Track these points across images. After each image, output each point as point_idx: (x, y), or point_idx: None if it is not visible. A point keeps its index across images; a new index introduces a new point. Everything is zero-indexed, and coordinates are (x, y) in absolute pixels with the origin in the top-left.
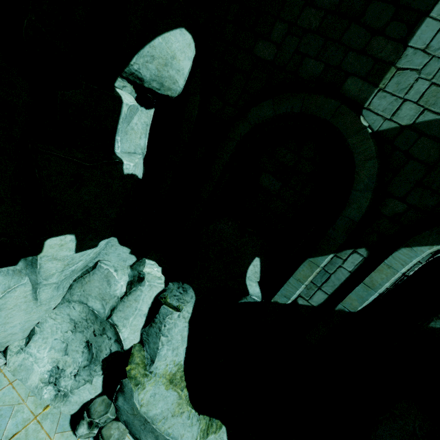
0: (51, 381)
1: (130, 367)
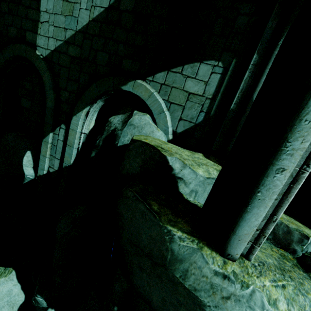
0: None
1: None
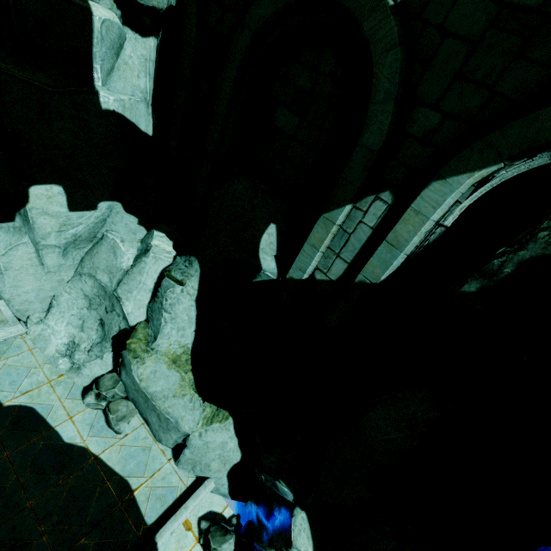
0: (68, 354)
1: (131, 341)
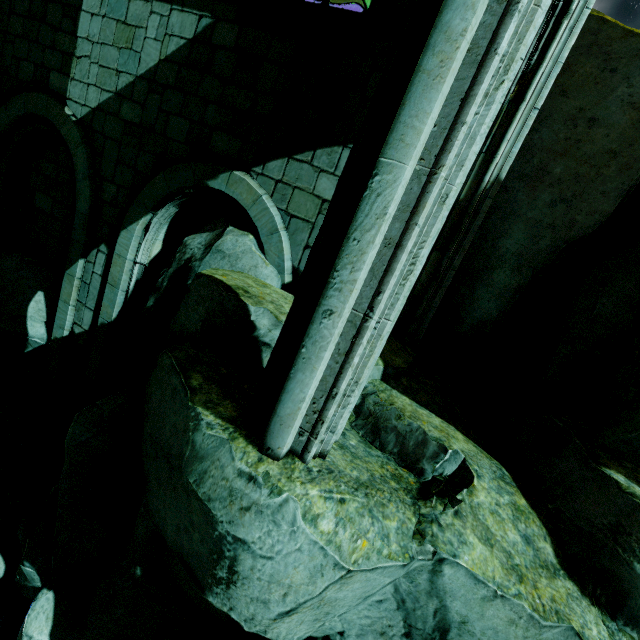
0: None
1: None
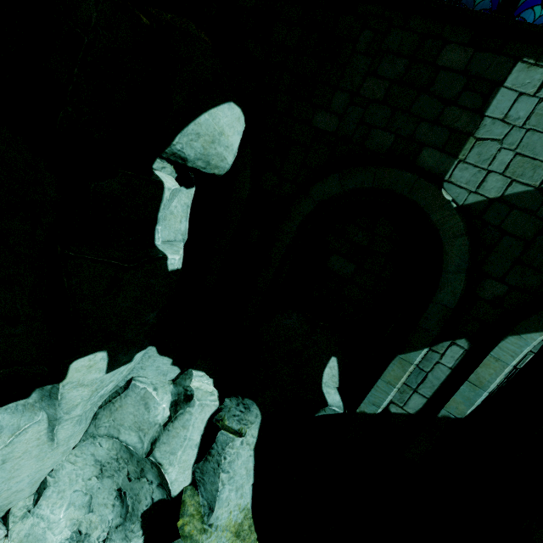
0: None
1: (182, 521)
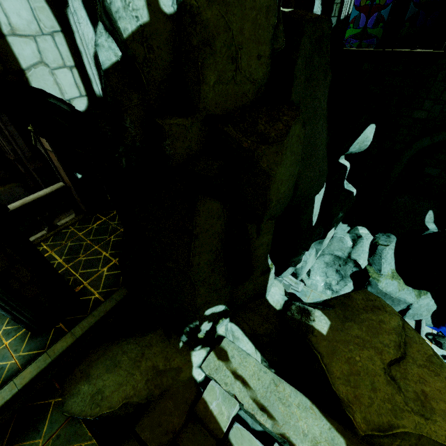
0: (327, 288)
1: (370, 274)
